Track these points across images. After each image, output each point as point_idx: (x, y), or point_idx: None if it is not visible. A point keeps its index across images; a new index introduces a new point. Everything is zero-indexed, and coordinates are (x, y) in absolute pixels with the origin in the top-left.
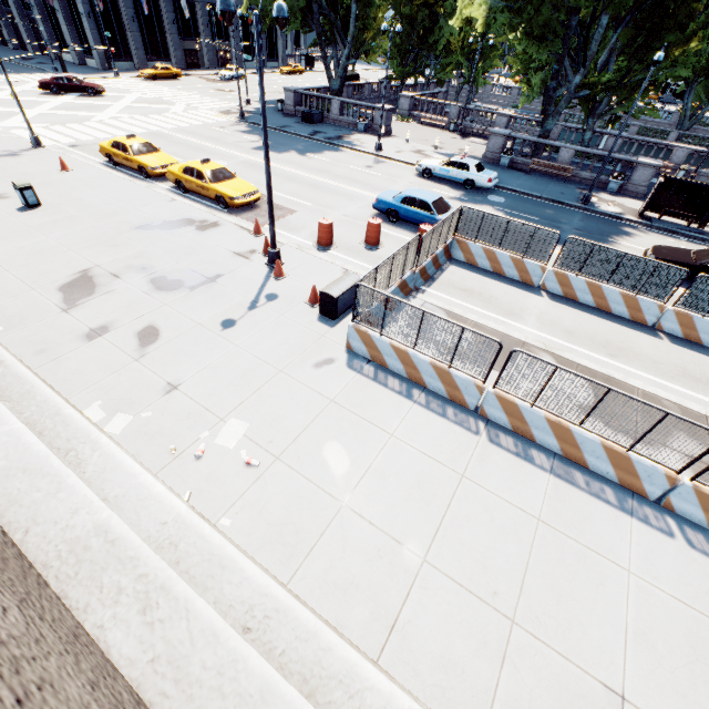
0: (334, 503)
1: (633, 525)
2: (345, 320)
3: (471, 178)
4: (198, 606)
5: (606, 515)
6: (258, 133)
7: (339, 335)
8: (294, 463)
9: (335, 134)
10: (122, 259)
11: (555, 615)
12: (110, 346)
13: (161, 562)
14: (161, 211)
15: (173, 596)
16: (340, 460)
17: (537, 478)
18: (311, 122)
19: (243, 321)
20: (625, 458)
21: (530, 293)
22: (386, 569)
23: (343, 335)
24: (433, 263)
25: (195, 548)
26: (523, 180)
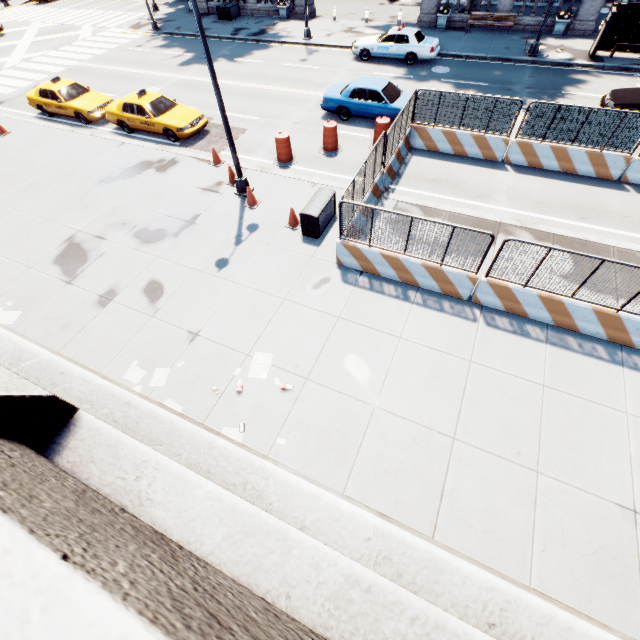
0: (366, 407)
1: (625, 374)
2: (328, 237)
3: (412, 52)
4: (479, 638)
5: (601, 370)
6: (178, 45)
7: (327, 252)
8: (322, 381)
9: (257, 28)
10: (99, 219)
11: (571, 460)
12: (123, 308)
13: (422, 601)
14: (115, 158)
15: (452, 633)
16: (361, 369)
17: (536, 349)
18: (229, 18)
19: (234, 258)
20: (615, 318)
21: (495, 169)
22: (424, 453)
23: (331, 252)
24: (397, 158)
25: (408, 558)
26: (464, 40)
